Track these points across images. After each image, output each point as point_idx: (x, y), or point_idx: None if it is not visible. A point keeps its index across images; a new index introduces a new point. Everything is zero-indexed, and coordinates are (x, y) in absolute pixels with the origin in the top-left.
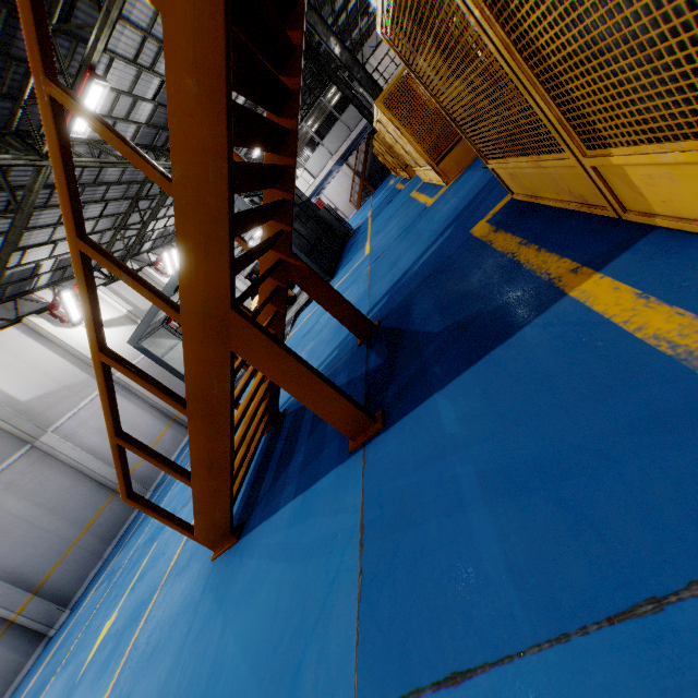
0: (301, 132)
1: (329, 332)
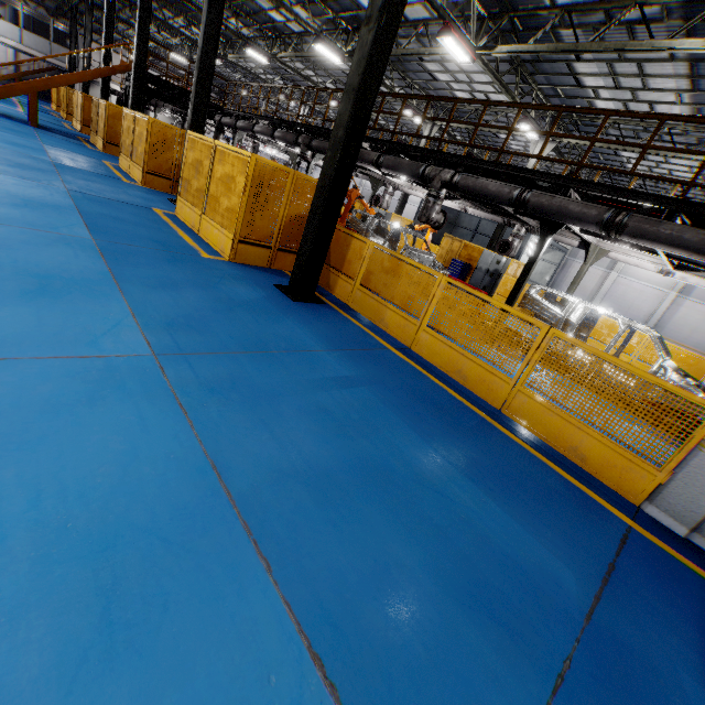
0: (14, 3)
1: (1, 109)
